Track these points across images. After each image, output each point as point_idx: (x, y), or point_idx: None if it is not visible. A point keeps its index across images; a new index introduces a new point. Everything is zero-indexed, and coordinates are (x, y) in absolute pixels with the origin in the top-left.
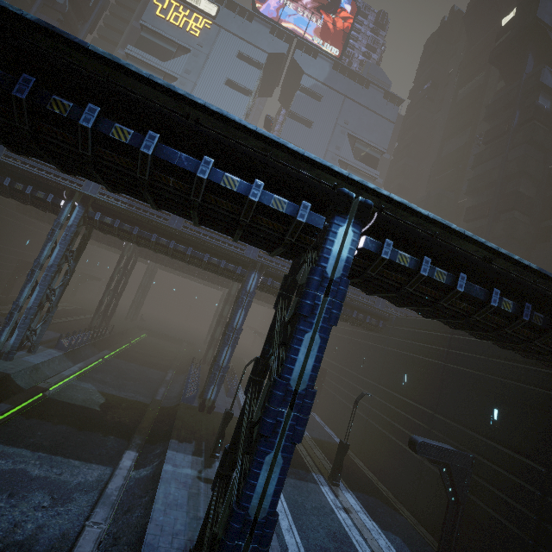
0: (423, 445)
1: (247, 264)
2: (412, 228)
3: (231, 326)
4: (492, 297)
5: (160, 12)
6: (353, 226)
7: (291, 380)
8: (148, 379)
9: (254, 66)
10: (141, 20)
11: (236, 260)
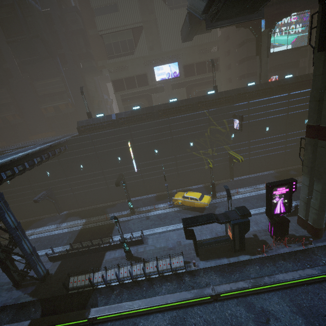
0: (39, 198)
1: None
2: (5, 165)
3: None
4: (35, 162)
5: None
6: None
7: (12, 226)
8: None
9: None
10: None
11: None
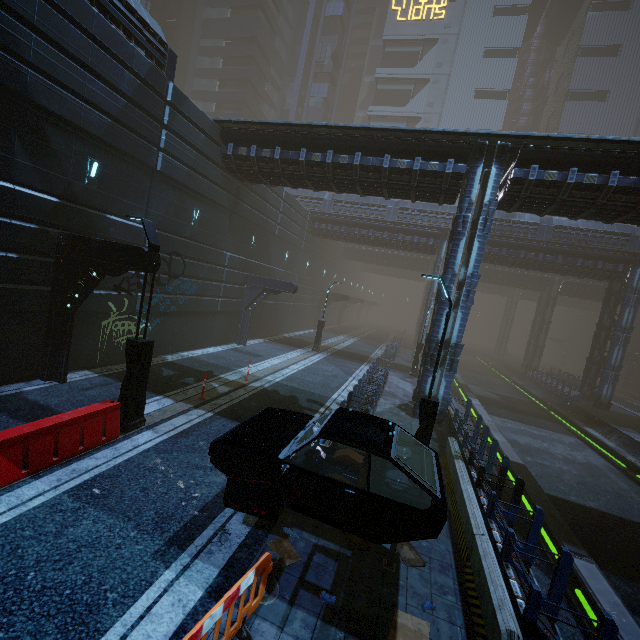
0: None
1: (629, 260)
2: None
3: (619, 326)
4: None
5: (400, 16)
6: None
7: None
8: (499, 384)
9: (517, 15)
10: (383, 36)
11: (616, 258)
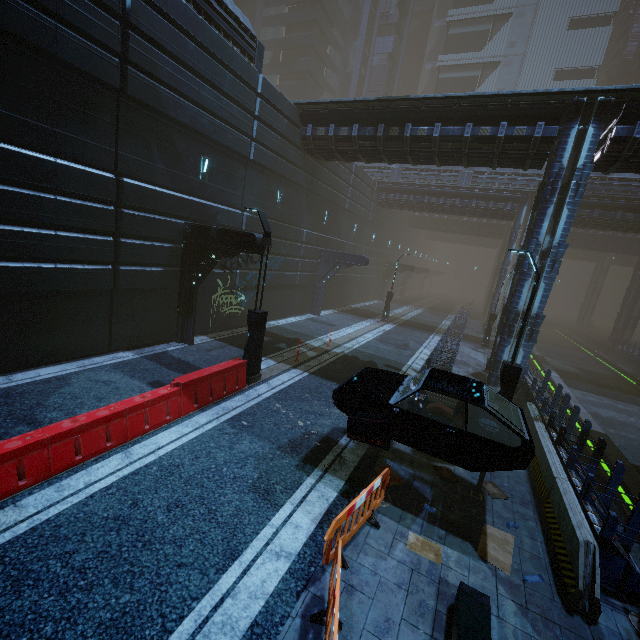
0: None
1: None
2: None
3: None
4: None
5: None
6: None
7: None
8: (580, 358)
9: None
10: None
11: None
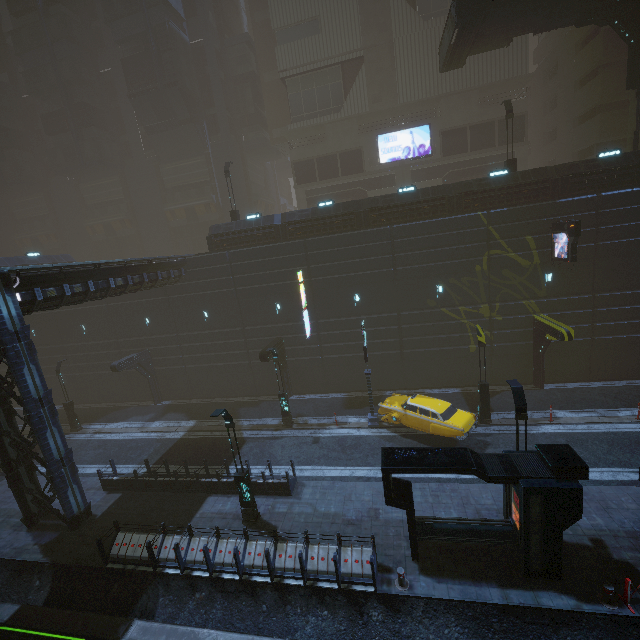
0: (120, 364)
1: None
2: (47, 274)
3: None
4: (111, 284)
5: None
6: (7, 293)
7: (33, 396)
8: None
9: None
10: None
11: None
